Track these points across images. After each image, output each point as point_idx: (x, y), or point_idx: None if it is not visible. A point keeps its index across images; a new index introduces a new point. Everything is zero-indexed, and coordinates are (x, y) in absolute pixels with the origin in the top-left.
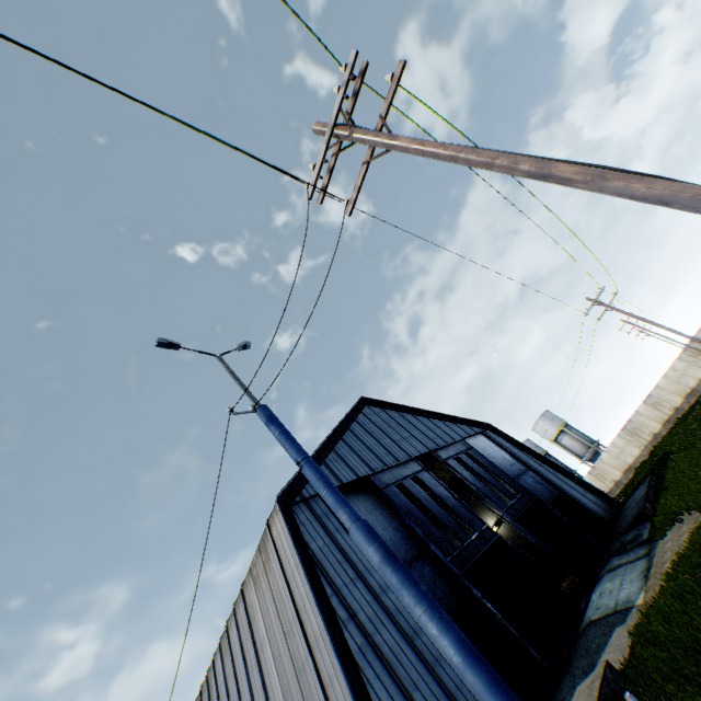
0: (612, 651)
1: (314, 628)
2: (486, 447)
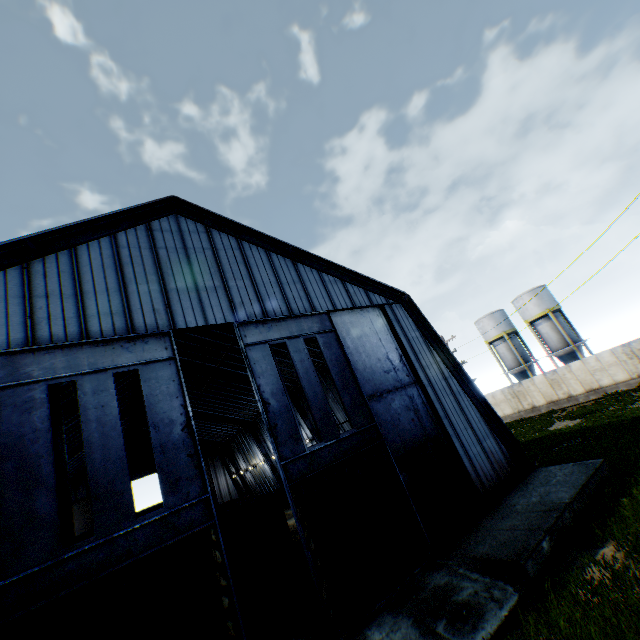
0: None
1: None
2: (368, 332)
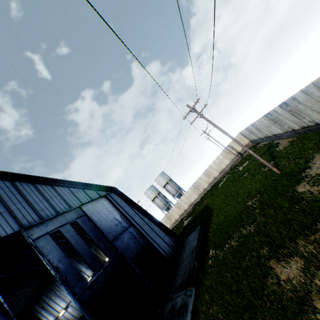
0: None
1: None
2: (102, 210)
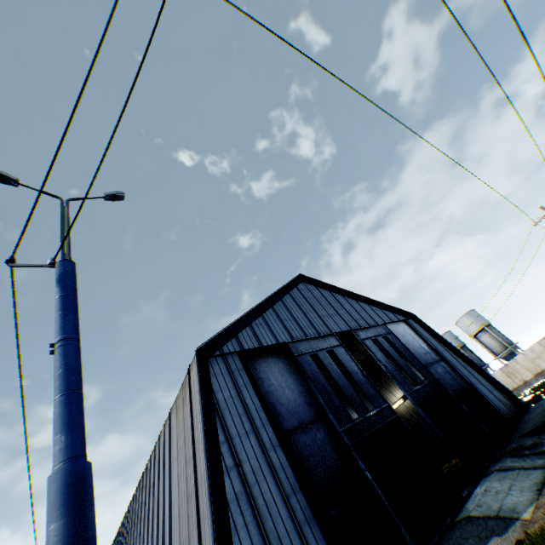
0: None
1: (201, 468)
2: (405, 334)
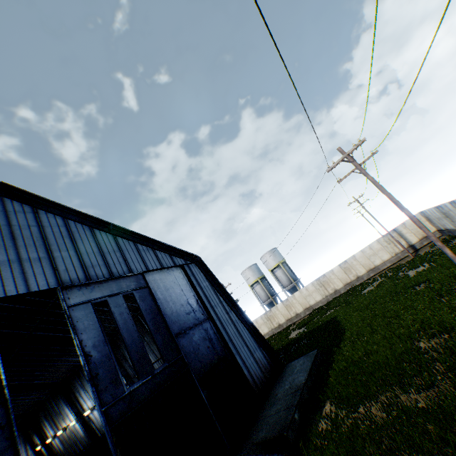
0: None
1: None
2: (173, 285)
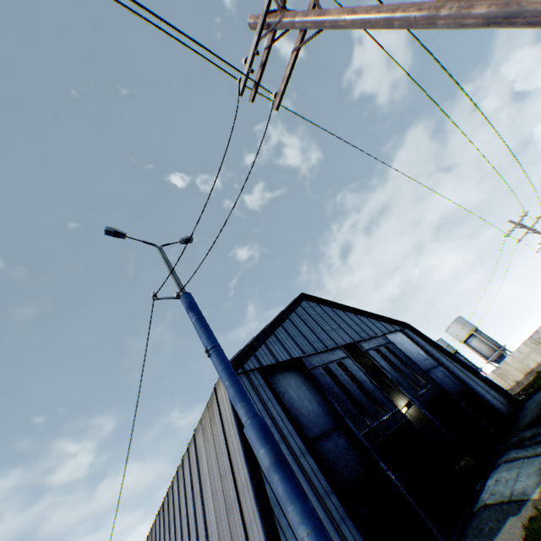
0: (505, 538)
1: (242, 477)
2: (404, 343)
